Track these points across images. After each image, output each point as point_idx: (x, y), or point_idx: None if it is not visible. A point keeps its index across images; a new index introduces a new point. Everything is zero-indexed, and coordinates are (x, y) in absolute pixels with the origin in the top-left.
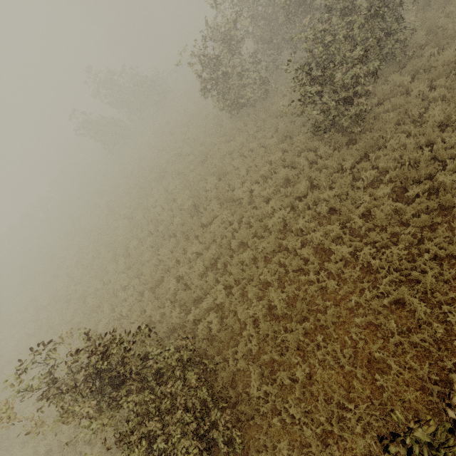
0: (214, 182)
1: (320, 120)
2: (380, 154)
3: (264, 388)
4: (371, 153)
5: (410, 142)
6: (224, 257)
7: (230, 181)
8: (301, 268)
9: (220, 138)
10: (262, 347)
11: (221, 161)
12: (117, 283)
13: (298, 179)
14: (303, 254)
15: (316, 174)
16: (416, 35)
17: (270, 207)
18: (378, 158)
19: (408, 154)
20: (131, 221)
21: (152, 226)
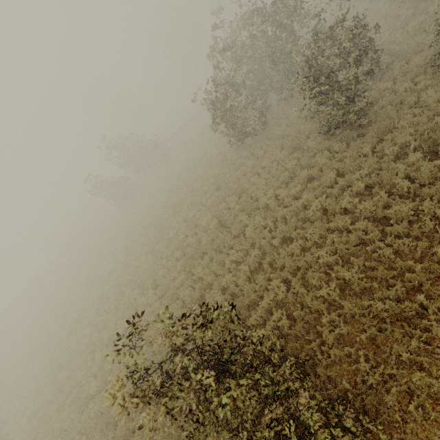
0: (235, 199)
1: (331, 119)
2: (395, 134)
3: (381, 369)
4: (385, 136)
5: (418, 120)
6: (268, 256)
7: (252, 193)
8: (360, 243)
9: (229, 167)
10: (350, 331)
11: (235, 183)
12: (149, 315)
13: (320, 175)
14: (356, 229)
15: (339, 164)
16: (381, 59)
17: (304, 200)
18: (393, 139)
19: (423, 126)
20: (154, 254)
21: (179, 253)
